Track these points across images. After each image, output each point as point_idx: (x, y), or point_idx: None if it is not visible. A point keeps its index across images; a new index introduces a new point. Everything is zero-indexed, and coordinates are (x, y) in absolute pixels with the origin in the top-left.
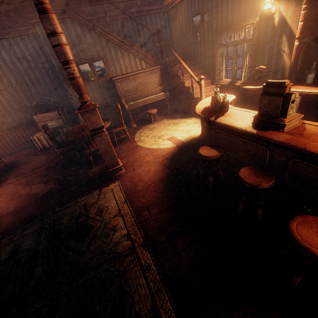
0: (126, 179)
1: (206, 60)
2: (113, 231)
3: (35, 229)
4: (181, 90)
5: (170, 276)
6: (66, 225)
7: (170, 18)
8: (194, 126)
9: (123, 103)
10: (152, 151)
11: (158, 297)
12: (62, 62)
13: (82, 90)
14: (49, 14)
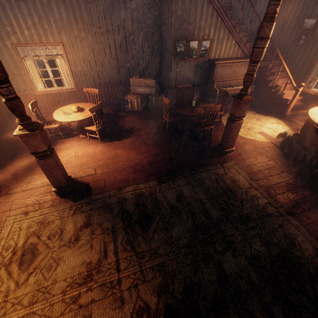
0: (238, 160)
1: (299, 65)
2: (255, 198)
3: (184, 183)
4: (267, 87)
5: (315, 234)
6: (210, 185)
7: None
8: (279, 127)
9: (215, 87)
10: (249, 141)
11: (314, 243)
12: (254, 61)
13: (251, 84)
14: (274, 22)
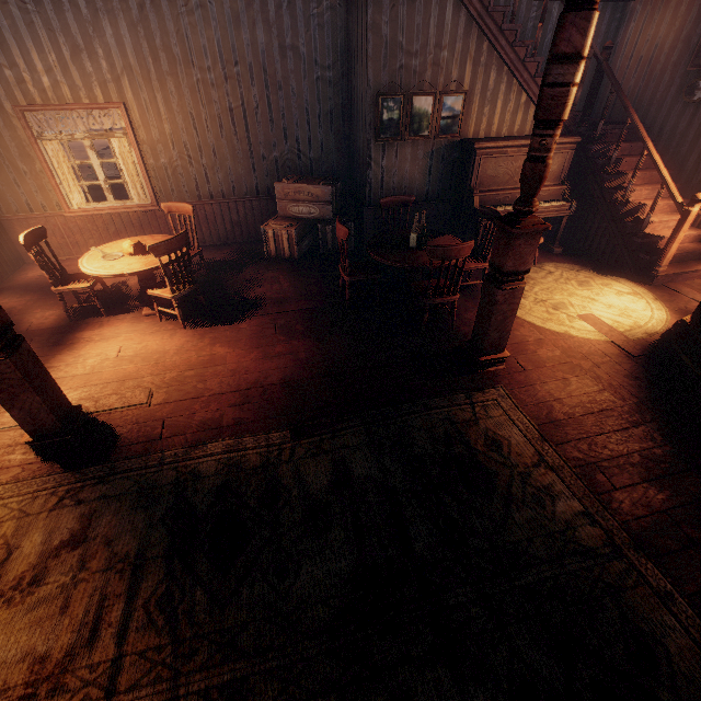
0: (517, 386)
1: (693, 152)
2: (549, 496)
3: (359, 439)
4: (609, 207)
5: None
6: (428, 451)
7: (627, 22)
8: (637, 304)
9: (475, 205)
10: (552, 336)
11: None
12: (545, 122)
13: (540, 187)
14: (596, 12)
